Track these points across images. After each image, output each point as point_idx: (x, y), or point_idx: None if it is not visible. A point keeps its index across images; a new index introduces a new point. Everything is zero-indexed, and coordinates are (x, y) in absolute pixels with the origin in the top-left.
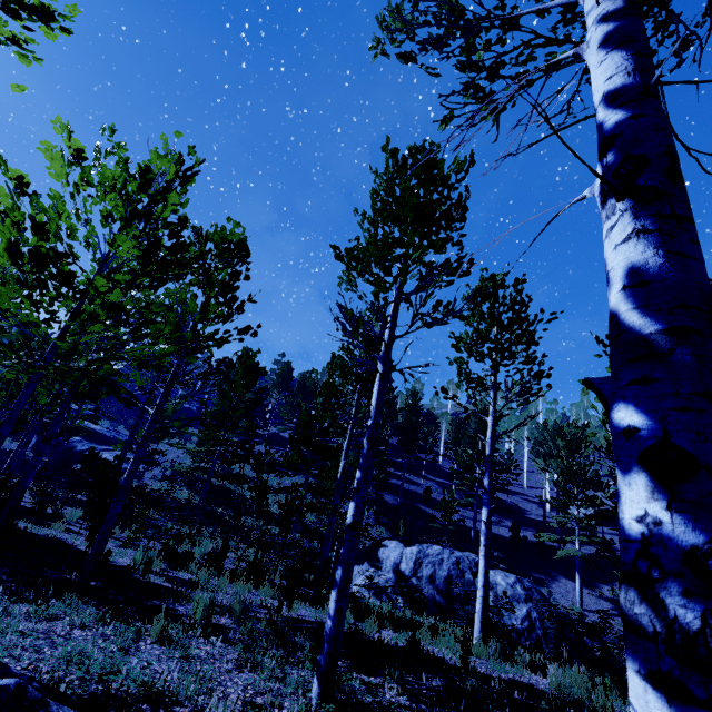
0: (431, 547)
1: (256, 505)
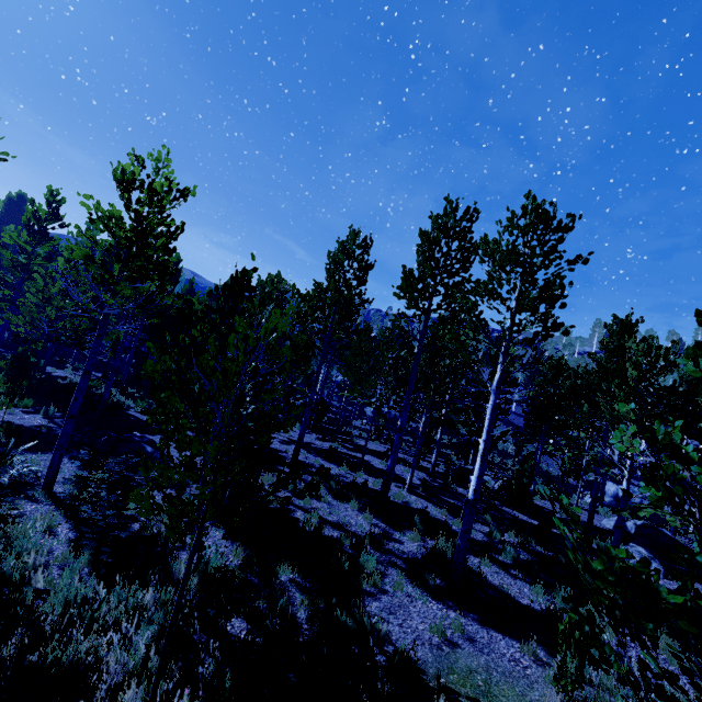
0: (636, 487)
1: (516, 453)
